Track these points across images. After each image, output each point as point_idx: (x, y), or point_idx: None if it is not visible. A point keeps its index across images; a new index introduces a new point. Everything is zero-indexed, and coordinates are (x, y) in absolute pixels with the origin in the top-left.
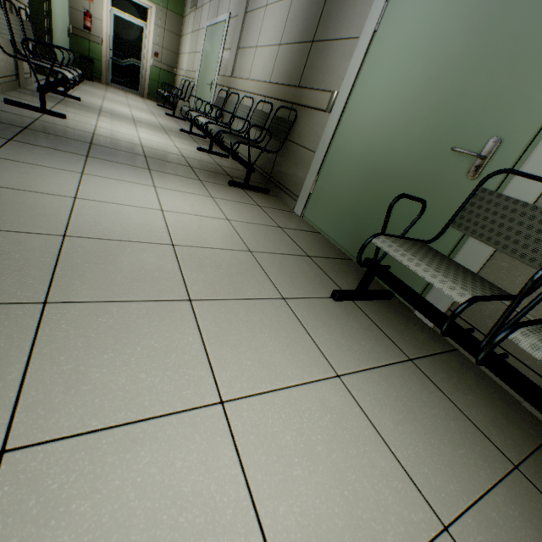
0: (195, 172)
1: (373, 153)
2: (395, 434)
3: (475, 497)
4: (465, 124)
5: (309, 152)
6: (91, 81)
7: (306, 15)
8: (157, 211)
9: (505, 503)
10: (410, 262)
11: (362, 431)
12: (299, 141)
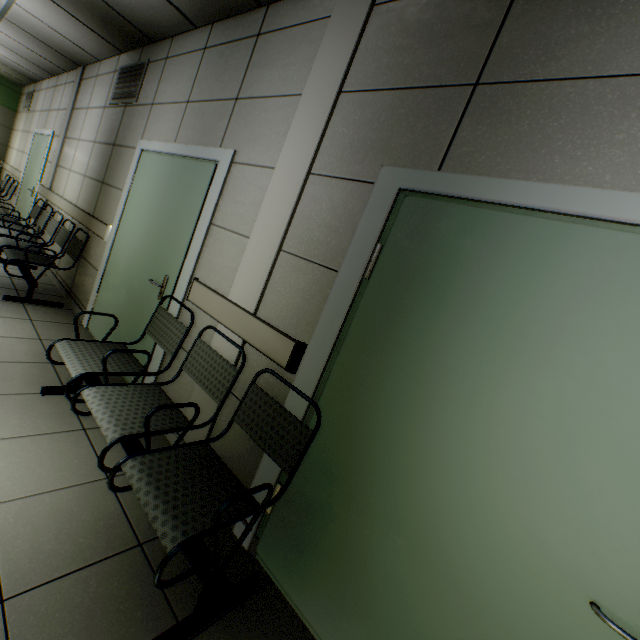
0: None
1: (126, 278)
2: (1, 469)
3: (41, 492)
4: (159, 264)
5: (97, 271)
6: None
7: (101, 161)
8: None
9: (68, 493)
10: (67, 356)
11: None
12: (91, 261)
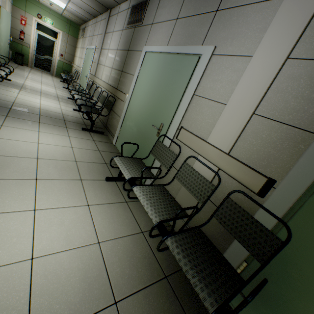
0: (65, 123)
1: (136, 122)
2: (99, 221)
3: (117, 237)
4: (157, 116)
5: (119, 117)
6: (22, 65)
7: (121, 60)
8: (36, 143)
9: (128, 239)
10: (120, 166)
11: (86, 220)
12: (116, 112)
